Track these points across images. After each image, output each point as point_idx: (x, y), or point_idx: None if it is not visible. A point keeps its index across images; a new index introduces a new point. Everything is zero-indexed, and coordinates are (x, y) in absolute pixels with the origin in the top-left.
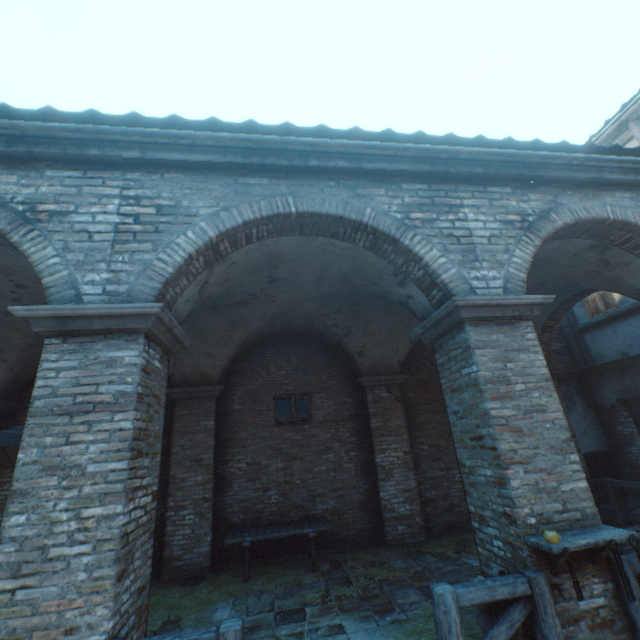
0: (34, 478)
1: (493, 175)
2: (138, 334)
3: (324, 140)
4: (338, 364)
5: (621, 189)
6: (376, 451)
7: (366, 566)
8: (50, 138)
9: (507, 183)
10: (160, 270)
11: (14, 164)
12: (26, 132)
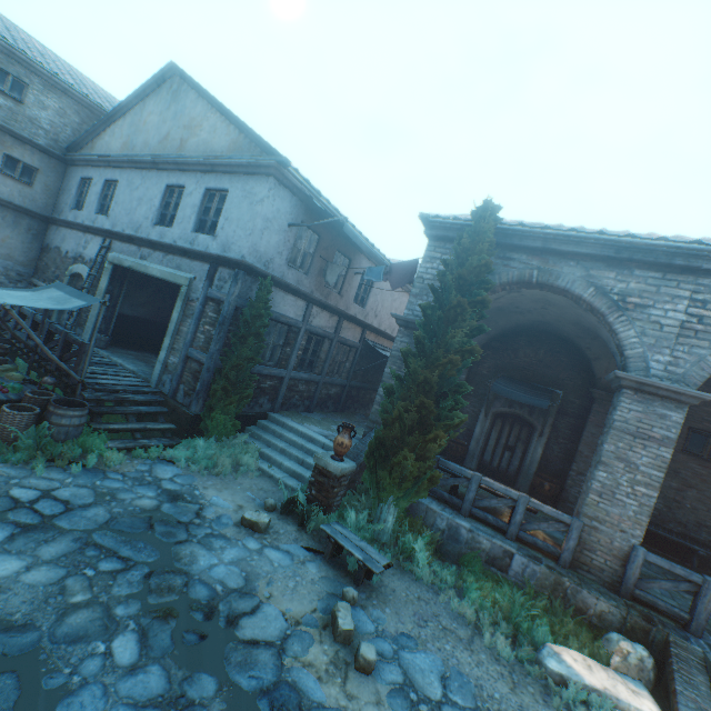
0: (610, 459)
1: None
2: (683, 405)
3: None
4: None
5: None
6: None
7: None
8: (647, 250)
9: None
10: (710, 364)
11: (612, 263)
12: (633, 245)
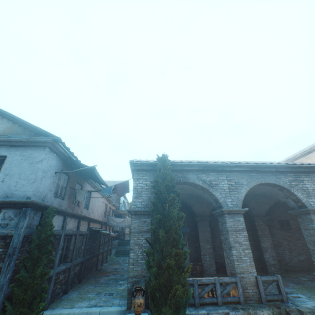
0: (233, 244)
1: (311, 171)
2: (241, 214)
3: (269, 164)
4: None
5: None
6: (261, 242)
7: None
8: (211, 166)
9: (314, 172)
10: (240, 198)
11: (203, 171)
12: (207, 165)
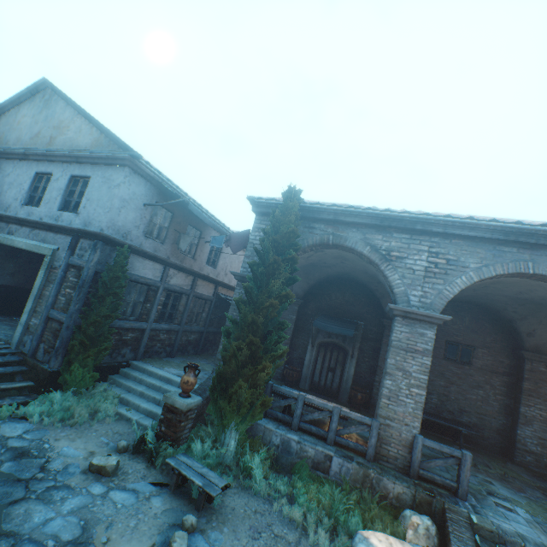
0: (393, 370)
1: None
2: (433, 325)
3: None
4: (502, 333)
5: None
6: (521, 404)
7: (498, 465)
8: (399, 219)
9: None
10: (445, 295)
11: (379, 229)
12: (390, 217)
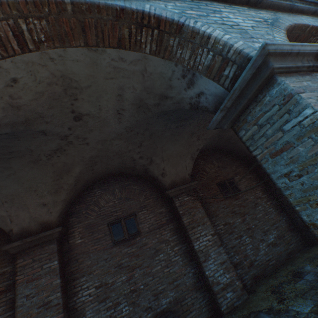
0: None
1: None
2: None
3: None
4: (149, 187)
5: (303, 15)
6: (193, 241)
7: None
8: None
9: (242, 5)
10: None
11: None
12: None
